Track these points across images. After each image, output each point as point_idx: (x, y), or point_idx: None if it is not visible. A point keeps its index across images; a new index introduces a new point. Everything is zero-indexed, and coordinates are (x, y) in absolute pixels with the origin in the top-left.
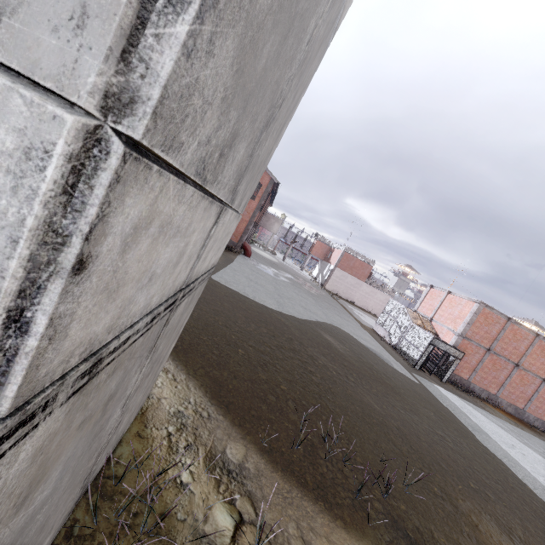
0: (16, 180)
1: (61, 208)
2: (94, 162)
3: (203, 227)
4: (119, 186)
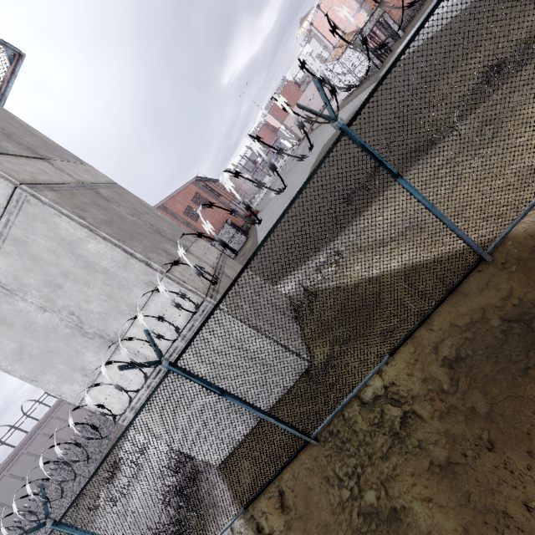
0: (171, 285)
1: (175, 281)
2: (169, 277)
3: (192, 260)
4: (173, 275)
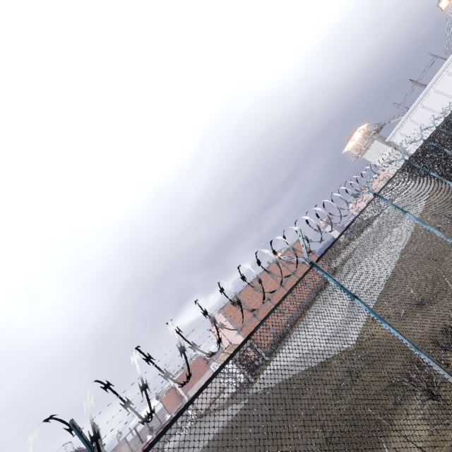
0: None
1: None
2: None
3: None
4: None
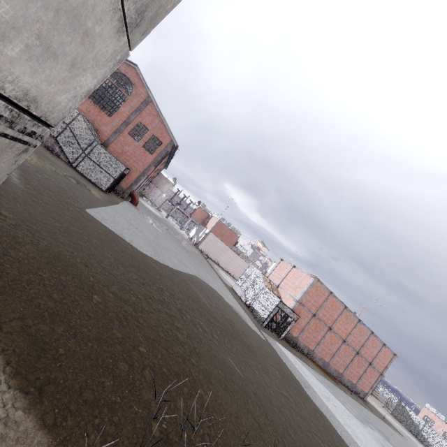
0: None
1: None
2: None
3: None
4: None
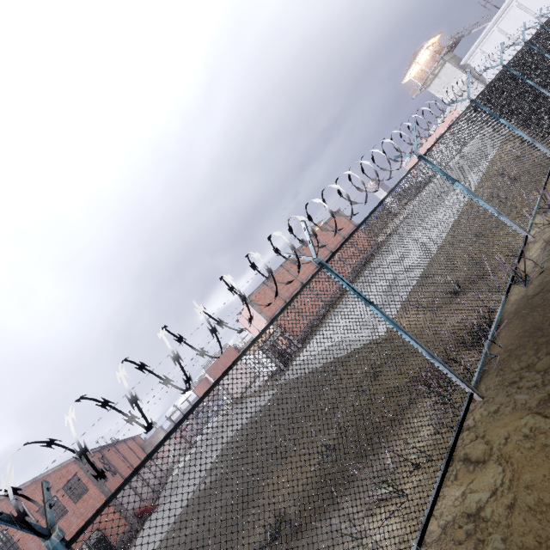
0: None
1: None
2: None
3: None
4: None
